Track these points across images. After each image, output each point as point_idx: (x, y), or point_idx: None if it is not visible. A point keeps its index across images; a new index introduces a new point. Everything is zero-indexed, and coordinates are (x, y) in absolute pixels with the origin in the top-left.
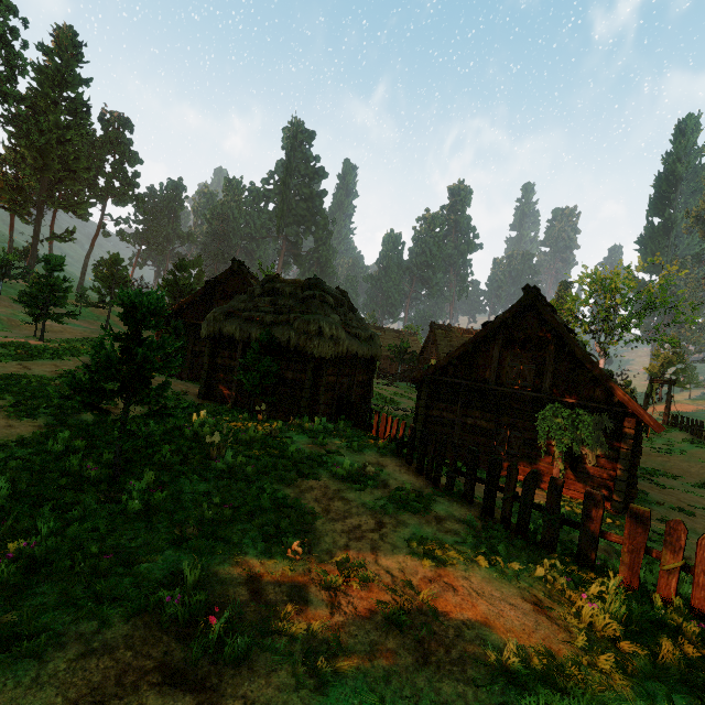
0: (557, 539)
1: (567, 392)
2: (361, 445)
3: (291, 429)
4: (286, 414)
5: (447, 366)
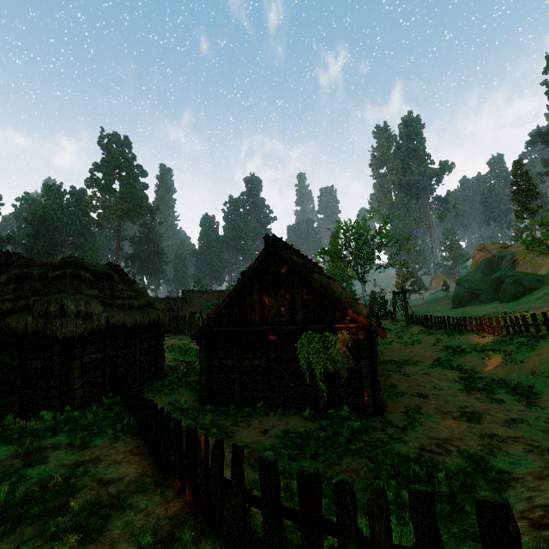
0: (245, 530)
1: (316, 319)
2: (95, 433)
3: (5, 437)
4: (40, 410)
5: (221, 316)
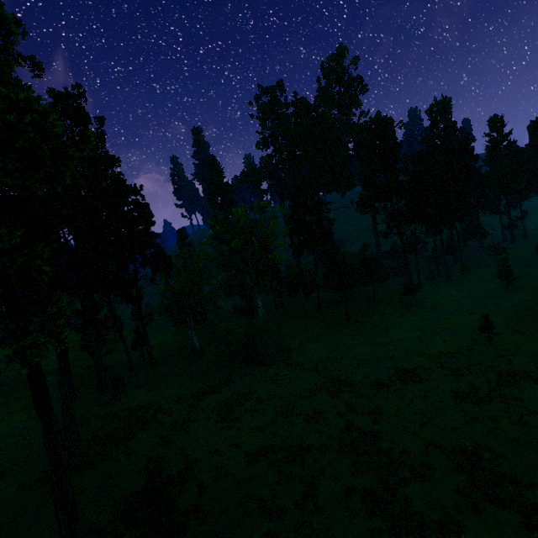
0: None
1: None
2: None
3: None
4: None
5: None
